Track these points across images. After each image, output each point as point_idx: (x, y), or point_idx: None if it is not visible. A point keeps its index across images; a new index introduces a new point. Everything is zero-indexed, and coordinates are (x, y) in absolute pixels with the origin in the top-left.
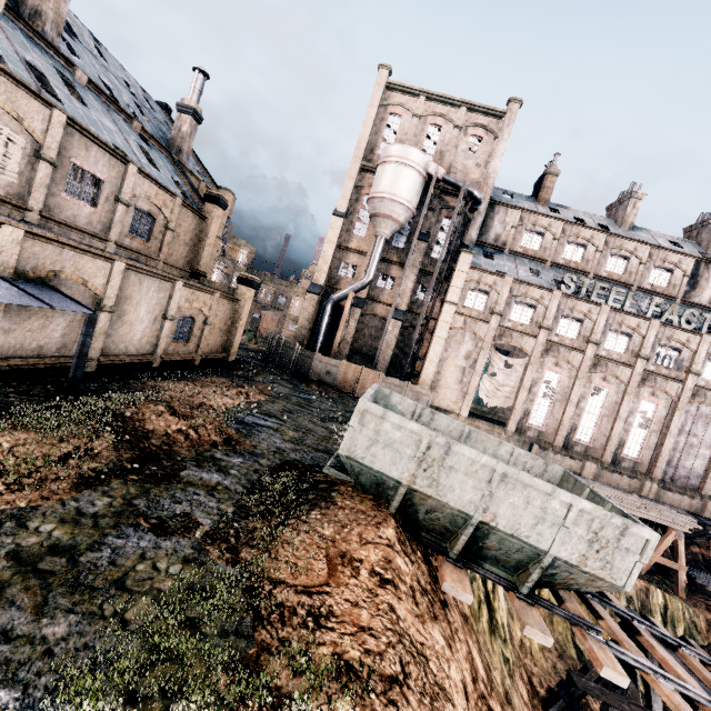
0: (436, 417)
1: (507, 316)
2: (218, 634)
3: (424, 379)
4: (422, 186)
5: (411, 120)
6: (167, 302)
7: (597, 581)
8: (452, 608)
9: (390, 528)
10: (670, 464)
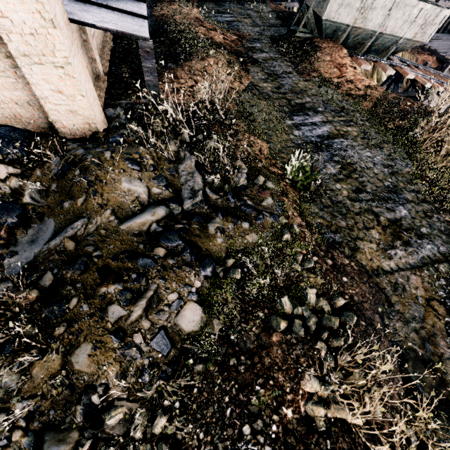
0: None
1: None
2: (335, 91)
3: None
4: None
5: None
6: None
7: (415, 44)
8: None
9: (345, 50)
10: None
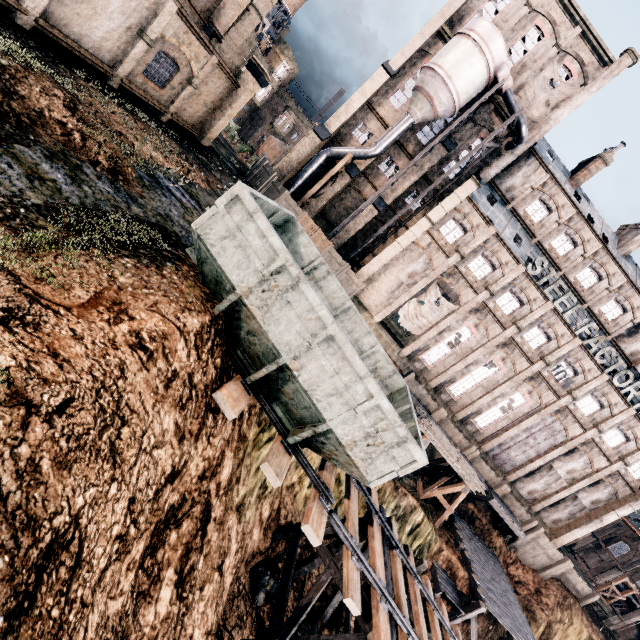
0: (329, 277)
1: (467, 261)
2: None
3: (364, 272)
4: (482, 87)
5: (521, 8)
6: (150, 18)
7: (353, 467)
8: (226, 421)
9: (197, 319)
10: (501, 446)
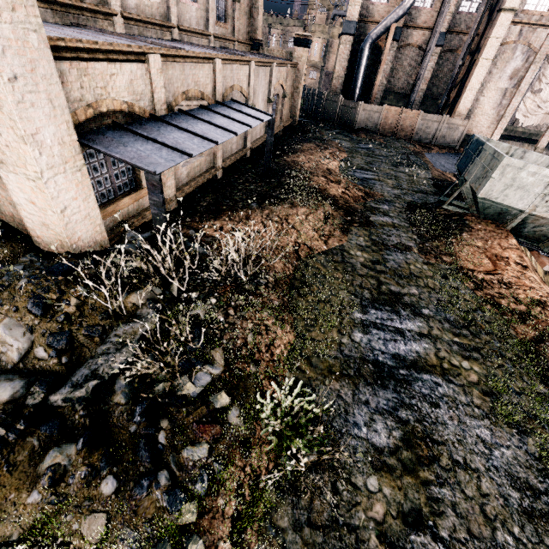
0: (526, 155)
1: None
2: (470, 292)
3: (461, 109)
4: None
5: None
6: (268, 87)
7: None
8: None
9: (513, 239)
10: None
